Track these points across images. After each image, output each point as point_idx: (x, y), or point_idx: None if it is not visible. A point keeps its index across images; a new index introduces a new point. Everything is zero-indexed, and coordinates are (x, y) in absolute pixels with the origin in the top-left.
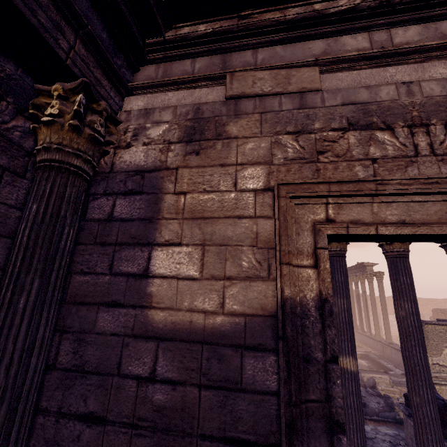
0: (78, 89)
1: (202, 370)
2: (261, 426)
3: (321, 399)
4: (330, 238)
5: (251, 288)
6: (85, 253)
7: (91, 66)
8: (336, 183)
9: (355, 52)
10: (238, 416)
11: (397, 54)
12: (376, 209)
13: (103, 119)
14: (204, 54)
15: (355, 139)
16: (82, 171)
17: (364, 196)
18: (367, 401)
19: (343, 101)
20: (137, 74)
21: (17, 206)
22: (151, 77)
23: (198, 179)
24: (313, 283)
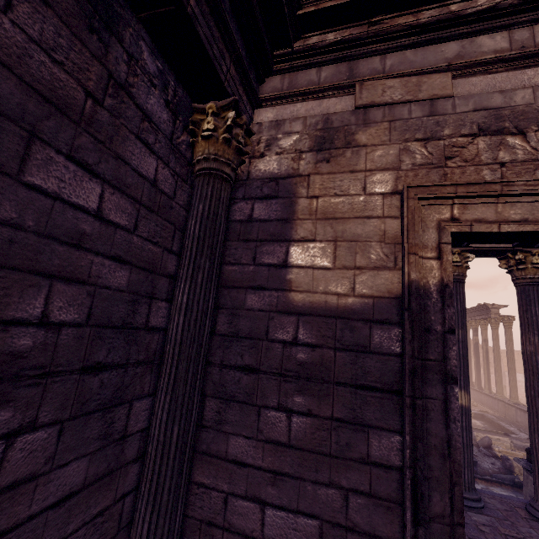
0: (228, 106)
1: (337, 337)
2: (386, 377)
3: (438, 359)
4: (452, 237)
5: (378, 276)
6: (231, 248)
7: (237, 84)
8: (463, 185)
9: (491, 55)
10: (367, 370)
11: (537, 54)
12: (500, 209)
13: (243, 131)
14: (331, 62)
15: (485, 144)
16: (229, 178)
17: (489, 197)
18: (478, 460)
19: (475, 107)
20: (263, 85)
21: (184, 206)
22: (277, 88)
23: (328, 185)
24: (436, 271)
